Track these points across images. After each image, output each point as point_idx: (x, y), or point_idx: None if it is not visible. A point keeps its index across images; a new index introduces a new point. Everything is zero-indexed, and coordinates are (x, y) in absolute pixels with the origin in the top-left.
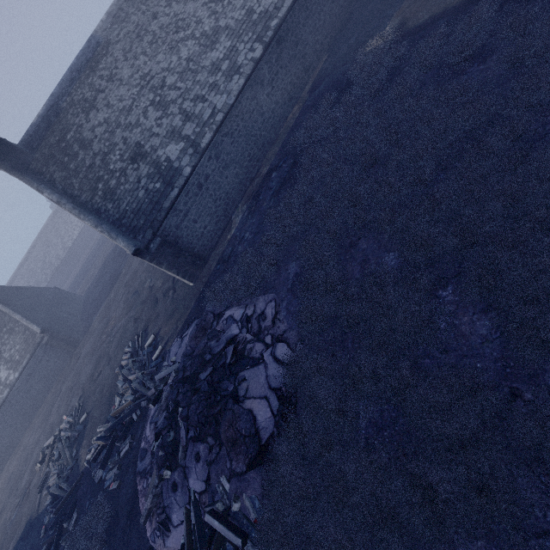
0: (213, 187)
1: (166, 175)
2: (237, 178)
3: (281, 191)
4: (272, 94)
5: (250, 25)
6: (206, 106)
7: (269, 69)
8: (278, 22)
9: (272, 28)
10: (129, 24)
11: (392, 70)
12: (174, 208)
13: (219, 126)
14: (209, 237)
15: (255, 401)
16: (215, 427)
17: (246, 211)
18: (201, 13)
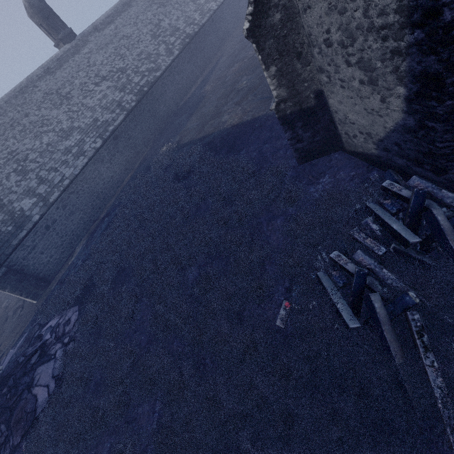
0: (60, 228)
1: (18, 221)
2: (82, 220)
3: (105, 231)
4: (111, 167)
5: (95, 127)
6: (57, 175)
7: (108, 153)
8: (113, 128)
9: (110, 131)
10: (6, 117)
11: (168, 166)
12: (22, 244)
13: (66, 188)
14: (55, 264)
15: (41, 387)
16: (9, 415)
17: (84, 244)
18: (62, 117)
